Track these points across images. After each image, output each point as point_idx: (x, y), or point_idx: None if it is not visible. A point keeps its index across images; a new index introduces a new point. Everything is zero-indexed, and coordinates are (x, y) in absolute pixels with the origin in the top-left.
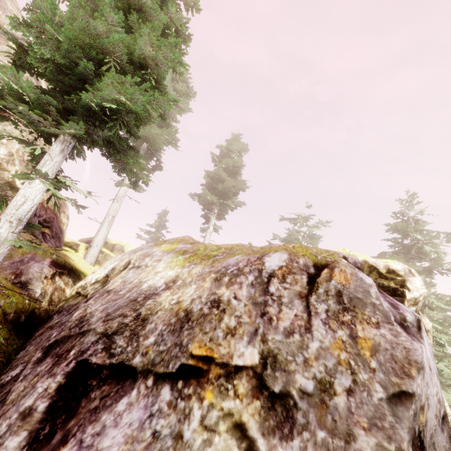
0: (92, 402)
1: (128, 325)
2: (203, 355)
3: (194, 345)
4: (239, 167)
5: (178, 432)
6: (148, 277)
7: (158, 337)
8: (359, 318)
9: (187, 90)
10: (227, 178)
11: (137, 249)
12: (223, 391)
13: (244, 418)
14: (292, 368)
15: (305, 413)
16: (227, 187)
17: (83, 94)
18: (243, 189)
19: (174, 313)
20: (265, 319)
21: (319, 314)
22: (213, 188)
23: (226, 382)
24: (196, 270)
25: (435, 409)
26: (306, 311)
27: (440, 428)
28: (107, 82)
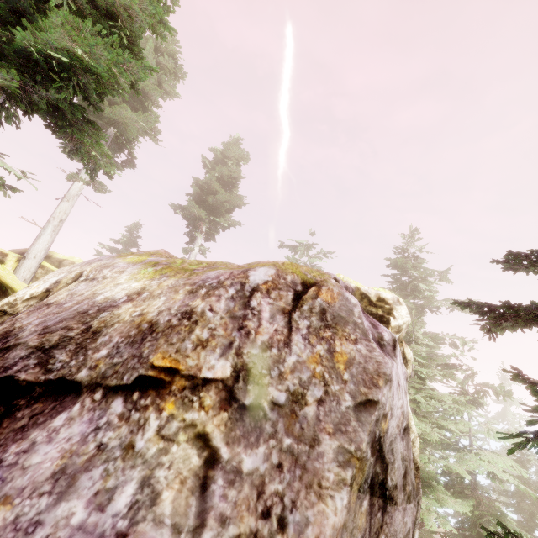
0: (18, 422)
1: (73, 339)
2: (166, 366)
3: (157, 356)
4: (236, 178)
5: (129, 442)
6: (105, 289)
7: (113, 349)
8: (339, 334)
9: (174, 68)
10: (220, 190)
11: (92, 260)
12: (187, 403)
13: (209, 429)
14: (266, 382)
15: (274, 423)
16: (219, 201)
17: (17, 32)
18: (239, 206)
19: (135, 325)
20: (242, 333)
21: (300, 330)
22: (203, 201)
23: (191, 394)
24: (168, 283)
25: (398, 419)
26: (287, 327)
27: (400, 437)
28: (55, 20)
